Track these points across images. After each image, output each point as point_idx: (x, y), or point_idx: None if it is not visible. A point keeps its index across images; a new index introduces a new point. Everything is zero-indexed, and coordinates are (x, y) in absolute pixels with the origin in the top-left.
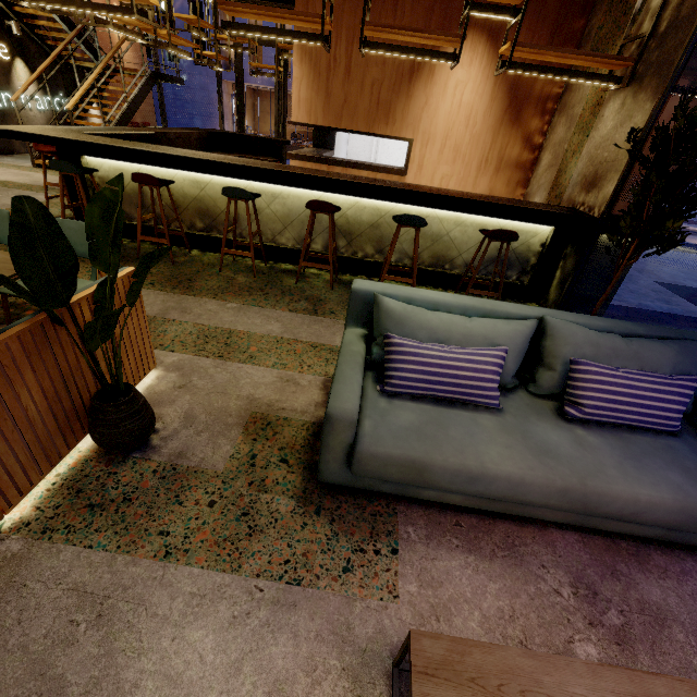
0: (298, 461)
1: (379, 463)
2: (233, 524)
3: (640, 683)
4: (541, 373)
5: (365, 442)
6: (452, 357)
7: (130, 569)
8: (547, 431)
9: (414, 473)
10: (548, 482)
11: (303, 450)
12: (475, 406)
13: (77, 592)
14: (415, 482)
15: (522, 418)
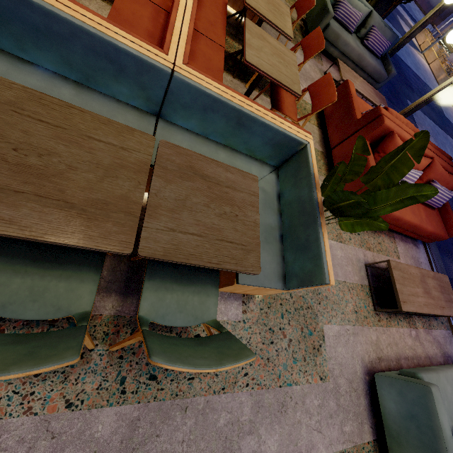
0: (300, 32)
1: (331, 32)
2: (293, 38)
3: (361, 79)
4: (362, 30)
5: (331, 25)
6: (353, 10)
7: (281, 36)
8: (359, 44)
9: (336, 38)
10: (358, 51)
11: (300, 30)
12: (347, 31)
13: (275, 35)
14: (334, 42)
15: (355, 39)
